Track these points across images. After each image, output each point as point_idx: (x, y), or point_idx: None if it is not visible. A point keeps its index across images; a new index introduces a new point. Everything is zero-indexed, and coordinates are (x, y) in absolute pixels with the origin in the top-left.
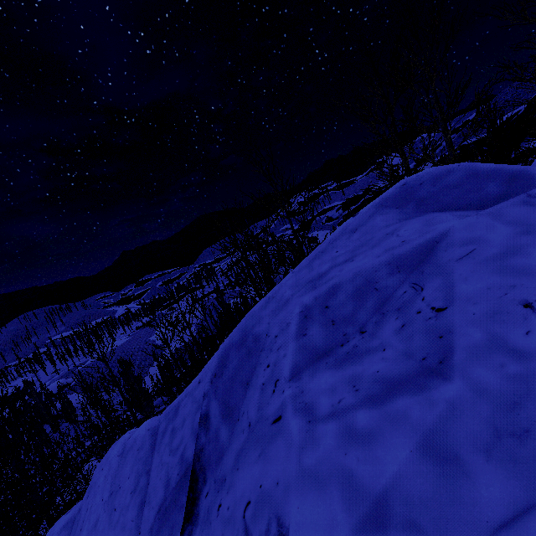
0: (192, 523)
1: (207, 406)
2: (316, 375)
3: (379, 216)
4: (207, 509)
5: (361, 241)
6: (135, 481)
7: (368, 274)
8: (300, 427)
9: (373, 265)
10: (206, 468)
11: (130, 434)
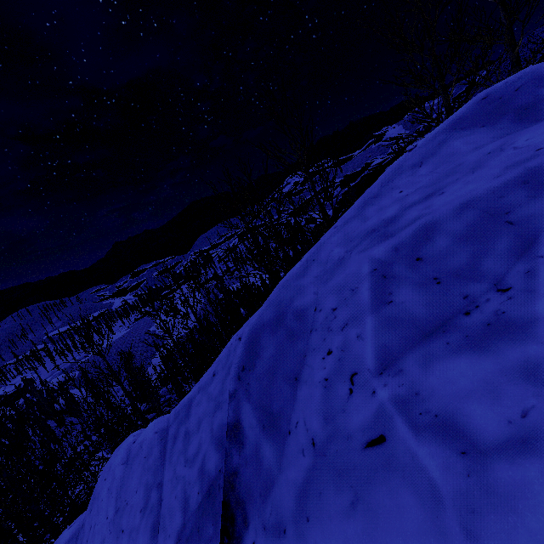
0: None
1: (236, 411)
2: (436, 364)
3: (457, 140)
4: None
5: (439, 172)
6: (144, 496)
7: (486, 203)
8: (444, 464)
9: (494, 188)
10: (245, 503)
11: (134, 437)
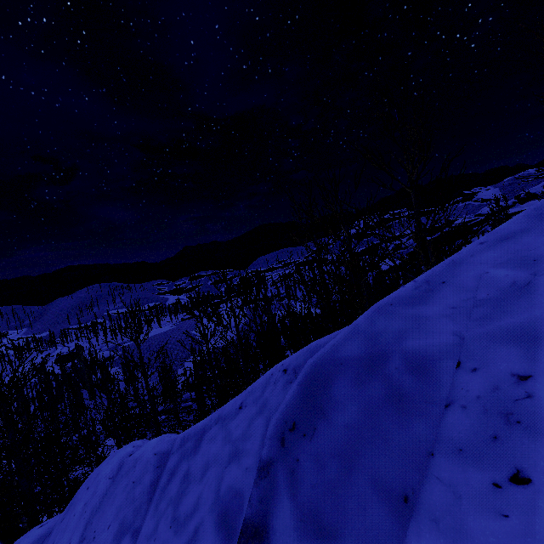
0: None
1: (265, 505)
2: None
3: None
4: None
5: None
6: (114, 539)
7: None
8: None
9: None
10: None
11: (133, 448)
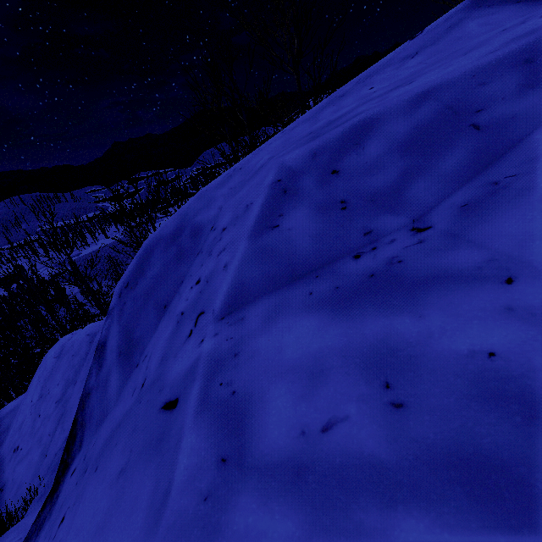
0: (50, 505)
1: (107, 331)
2: (280, 320)
3: (474, 20)
4: (62, 501)
5: (428, 62)
6: (62, 390)
7: (456, 92)
8: (194, 468)
9: (477, 69)
10: (85, 426)
11: (72, 335)
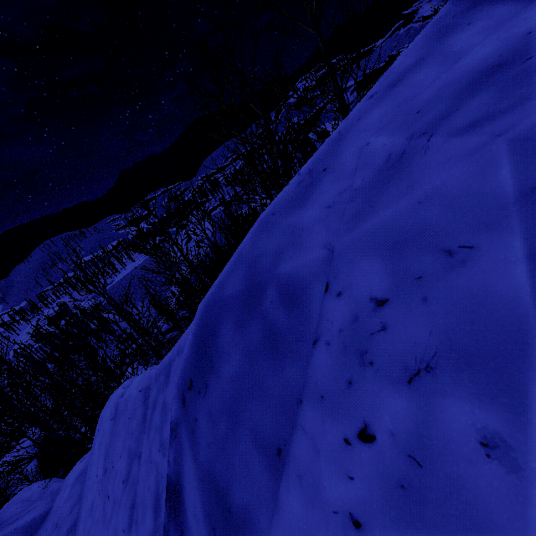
0: None
1: (177, 465)
2: None
3: None
4: None
5: None
6: (126, 465)
7: None
8: None
9: None
10: None
11: (123, 390)
